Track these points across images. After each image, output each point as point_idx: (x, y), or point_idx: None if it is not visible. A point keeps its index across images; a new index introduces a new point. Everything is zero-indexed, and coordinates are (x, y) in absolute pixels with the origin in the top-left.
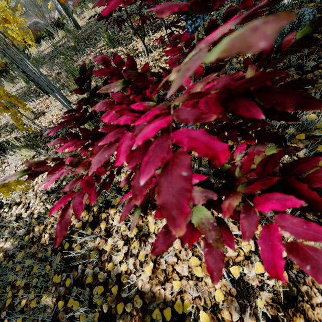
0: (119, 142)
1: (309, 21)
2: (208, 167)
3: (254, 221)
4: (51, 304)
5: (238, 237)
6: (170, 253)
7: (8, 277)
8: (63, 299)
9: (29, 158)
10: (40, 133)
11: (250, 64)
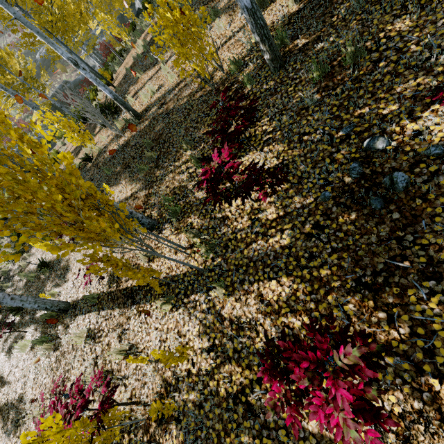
0: (317, 413)
1: (403, 188)
2: None
3: (367, 438)
4: (250, 441)
5: None
6: None
7: (206, 423)
8: (258, 438)
9: (168, 310)
10: (165, 281)
11: (357, 337)
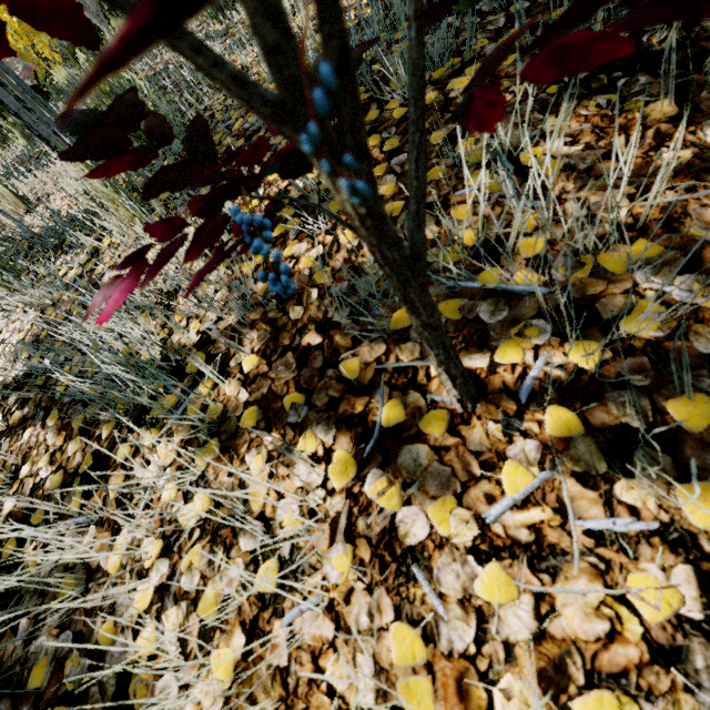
0: None
1: None
2: (469, 271)
3: None
4: None
5: (609, 544)
6: (309, 599)
7: None
8: None
9: None
10: (28, 244)
11: None
